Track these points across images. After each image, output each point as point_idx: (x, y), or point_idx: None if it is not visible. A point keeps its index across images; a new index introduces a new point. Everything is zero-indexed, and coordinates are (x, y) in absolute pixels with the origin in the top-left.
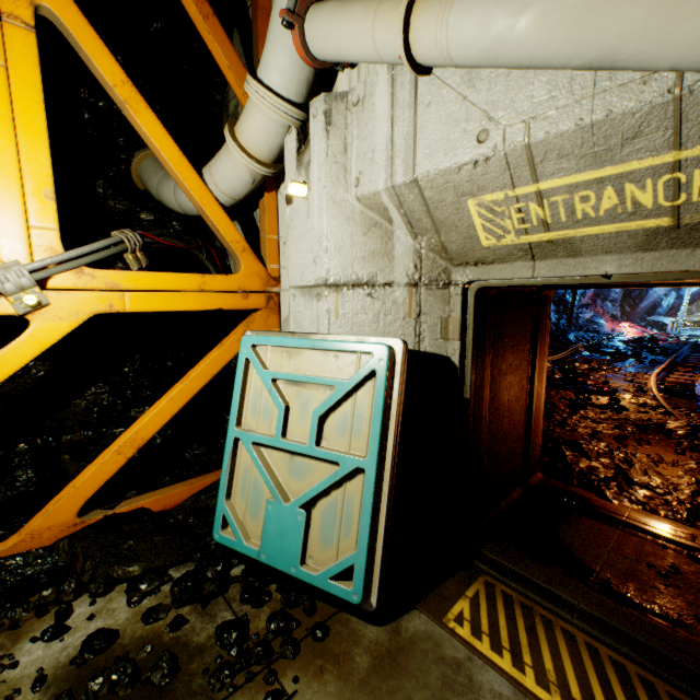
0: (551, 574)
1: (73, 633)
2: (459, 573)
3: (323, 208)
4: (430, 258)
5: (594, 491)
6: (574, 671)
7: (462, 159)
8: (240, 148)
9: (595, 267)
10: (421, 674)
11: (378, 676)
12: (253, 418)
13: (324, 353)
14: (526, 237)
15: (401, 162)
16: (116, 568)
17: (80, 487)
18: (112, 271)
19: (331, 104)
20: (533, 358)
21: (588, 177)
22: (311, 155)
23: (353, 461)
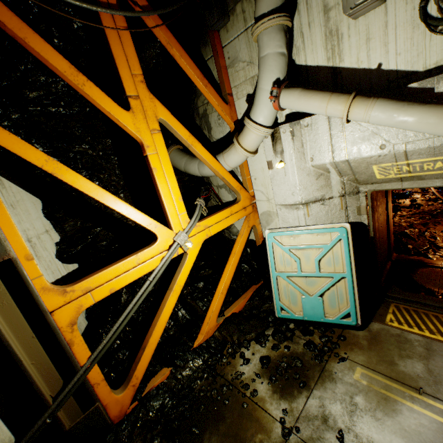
0: (420, 296)
1: (252, 360)
2: (382, 305)
3: (295, 172)
4: (348, 183)
5: (422, 256)
6: (442, 327)
7: (372, 154)
8: (245, 150)
9: (431, 183)
10: (387, 341)
11: (373, 345)
12: (281, 266)
13: (311, 234)
14: (399, 175)
15: (338, 153)
16: (246, 336)
17: (214, 311)
18: (204, 221)
19: (293, 127)
20: (386, 204)
21: (430, 159)
22: (283, 149)
23: (339, 275)
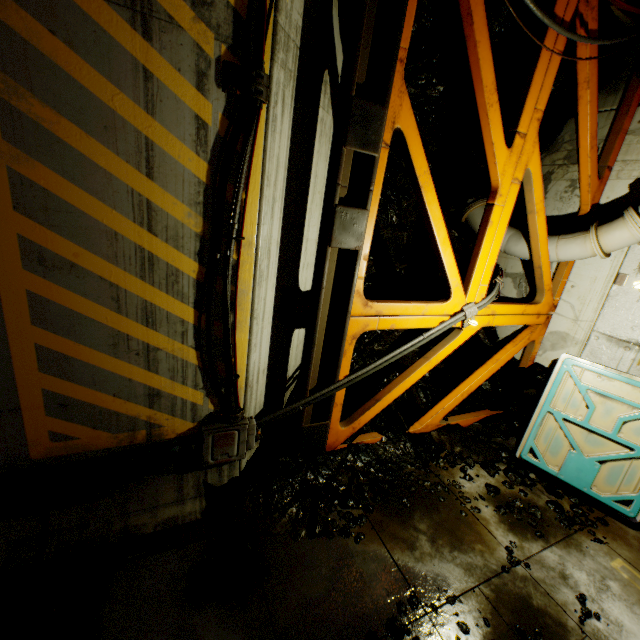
0: None
1: (475, 481)
2: None
3: None
4: None
5: None
6: None
7: None
8: (599, 247)
9: None
10: None
11: None
12: (561, 404)
13: (632, 387)
14: None
15: None
16: (471, 455)
17: (445, 408)
18: (495, 305)
19: None
20: None
21: None
22: None
23: None
